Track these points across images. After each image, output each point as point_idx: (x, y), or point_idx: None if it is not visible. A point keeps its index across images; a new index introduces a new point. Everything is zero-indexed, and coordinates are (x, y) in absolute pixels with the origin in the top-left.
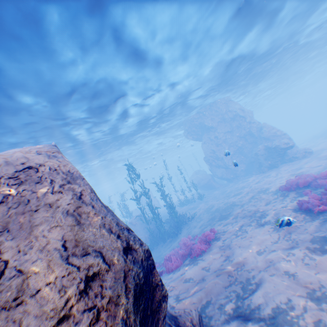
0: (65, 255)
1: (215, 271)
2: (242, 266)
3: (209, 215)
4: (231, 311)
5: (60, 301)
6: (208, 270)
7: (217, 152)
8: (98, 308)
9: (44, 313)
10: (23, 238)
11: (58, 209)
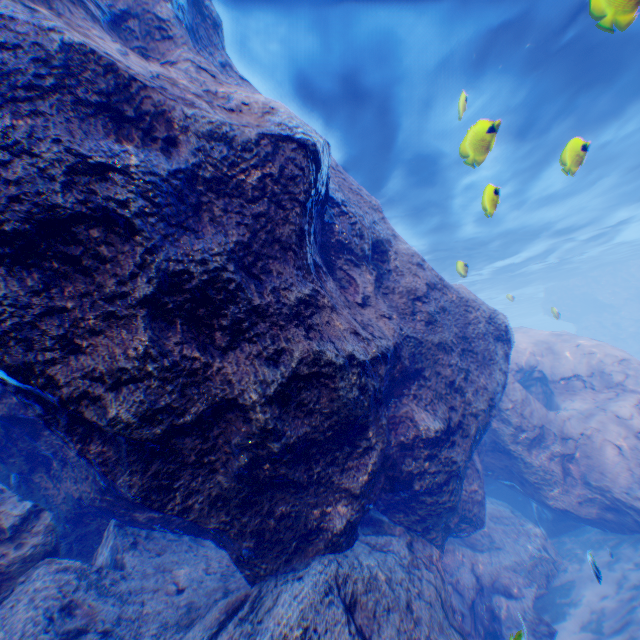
0: None
1: None
2: None
3: None
4: None
5: None
6: None
7: None
8: None
9: None
10: None
11: None
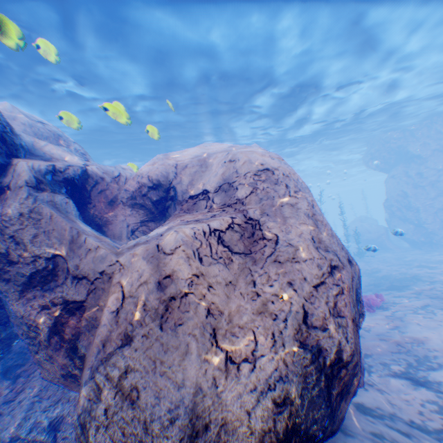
0: (314, 245)
1: (378, 335)
2: (419, 344)
3: (370, 280)
4: (397, 371)
5: (318, 271)
6: (367, 330)
7: (412, 198)
8: (341, 287)
9: (311, 274)
10: (281, 224)
11: (299, 210)
